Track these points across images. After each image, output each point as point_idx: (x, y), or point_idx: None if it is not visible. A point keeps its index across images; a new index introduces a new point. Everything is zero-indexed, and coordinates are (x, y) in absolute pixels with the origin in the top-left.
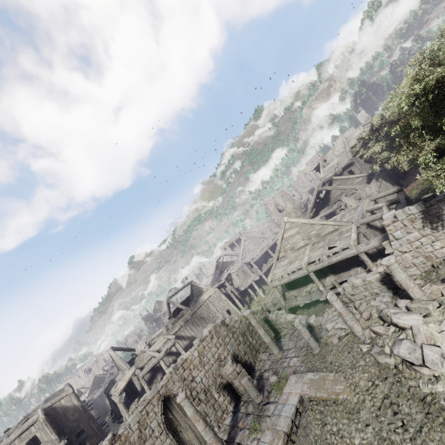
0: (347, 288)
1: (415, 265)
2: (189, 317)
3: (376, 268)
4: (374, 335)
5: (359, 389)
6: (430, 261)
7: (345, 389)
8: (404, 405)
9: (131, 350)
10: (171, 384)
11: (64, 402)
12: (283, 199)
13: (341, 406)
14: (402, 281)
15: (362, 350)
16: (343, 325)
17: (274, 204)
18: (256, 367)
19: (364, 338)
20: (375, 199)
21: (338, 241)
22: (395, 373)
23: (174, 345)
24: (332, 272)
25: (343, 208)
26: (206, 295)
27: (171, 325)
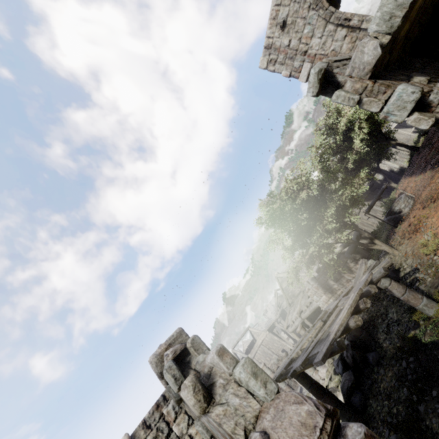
0: None
1: None
2: None
3: None
4: None
5: None
6: None
7: None
8: None
9: None
10: None
11: None
12: None
13: None
14: None
15: None
16: None
17: None
18: None
19: None
20: None
21: None
22: None
23: None
24: None
25: None
26: (259, 340)
27: None
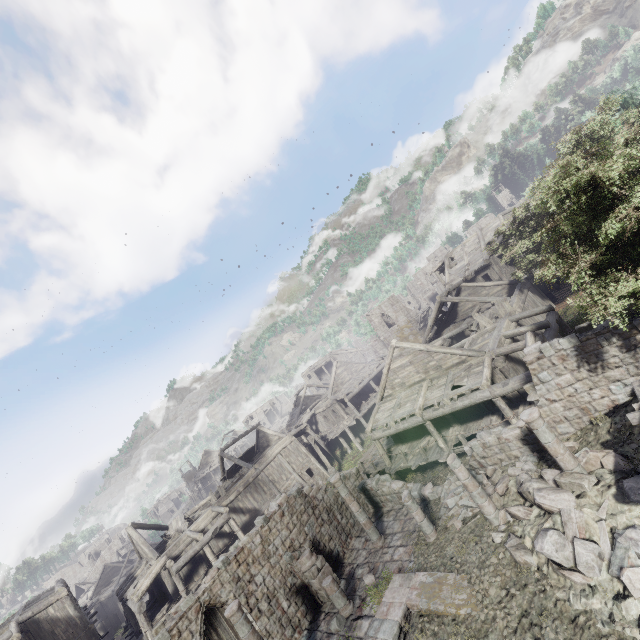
0: (476, 448)
1: (567, 419)
2: (251, 479)
3: (517, 418)
4: (511, 519)
5: (488, 601)
6: (587, 415)
7: (469, 599)
8: (548, 628)
9: (161, 527)
10: (218, 587)
11: (53, 611)
12: (393, 309)
13: (463, 626)
14: (549, 444)
15: (494, 540)
16: (470, 502)
17: (380, 314)
18: (345, 560)
19: (498, 522)
20: (518, 319)
21: (466, 378)
22: (538, 579)
23: (227, 522)
24: (456, 421)
25: (475, 330)
26: (279, 446)
27: (224, 490)
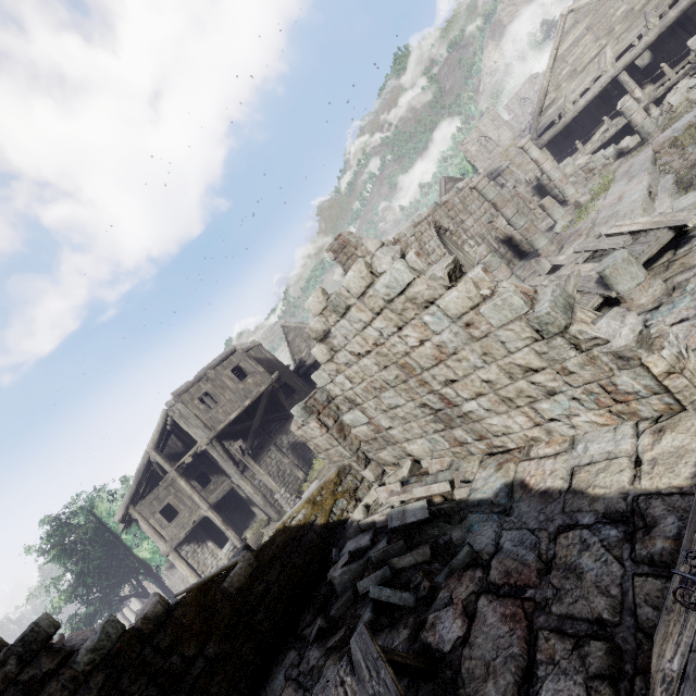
0: None
1: None
2: None
3: None
4: None
5: None
6: None
7: None
8: None
9: None
10: (438, 218)
11: (253, 353)
12: (495, 126)
13: None
14: None
15: None
16: None
17: (478, 139)
18: None
19: None
20: None
21: None
22: None
23: None
24: (649, 81)
25: None
26: None
27: None
